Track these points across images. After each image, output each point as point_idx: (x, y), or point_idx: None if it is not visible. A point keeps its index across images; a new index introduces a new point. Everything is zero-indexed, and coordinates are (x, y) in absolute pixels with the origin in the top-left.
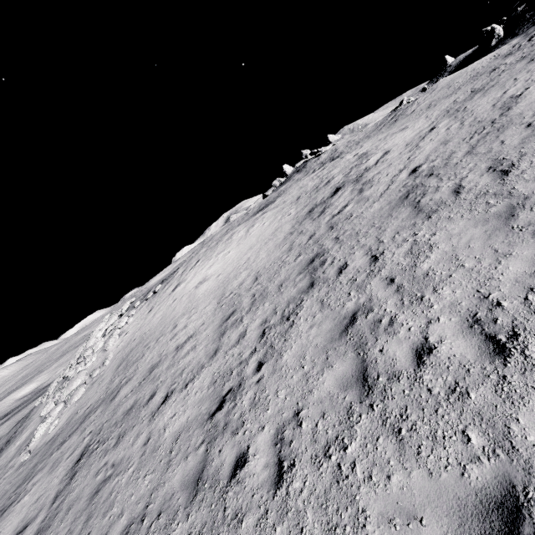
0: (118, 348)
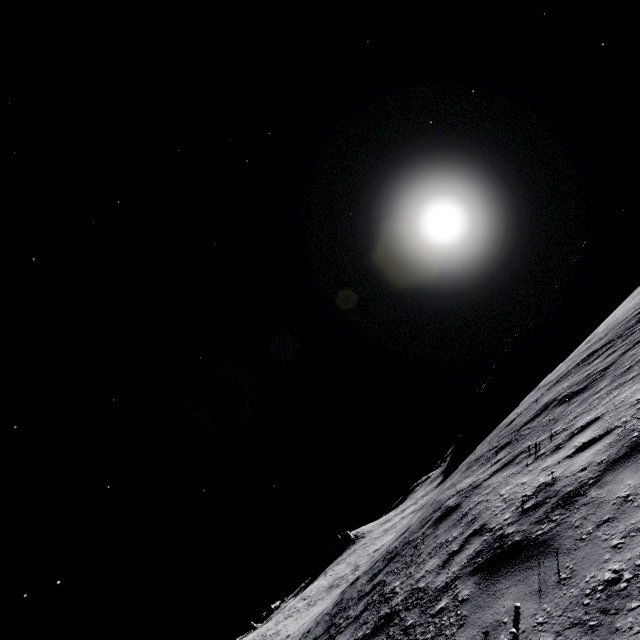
0: None
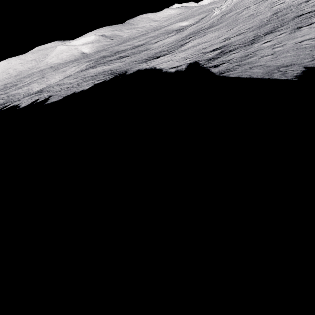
0: (236, 1)
